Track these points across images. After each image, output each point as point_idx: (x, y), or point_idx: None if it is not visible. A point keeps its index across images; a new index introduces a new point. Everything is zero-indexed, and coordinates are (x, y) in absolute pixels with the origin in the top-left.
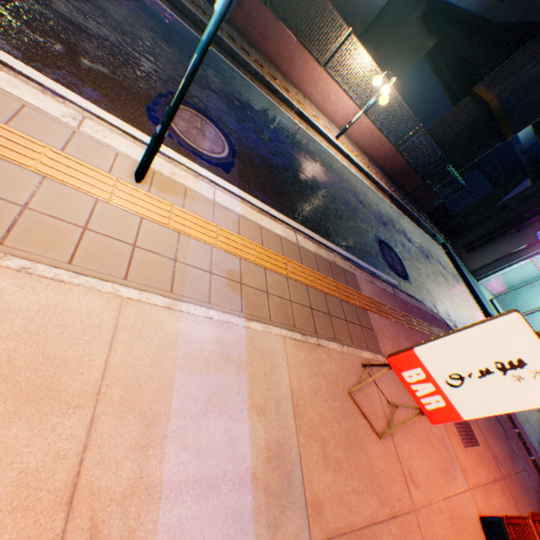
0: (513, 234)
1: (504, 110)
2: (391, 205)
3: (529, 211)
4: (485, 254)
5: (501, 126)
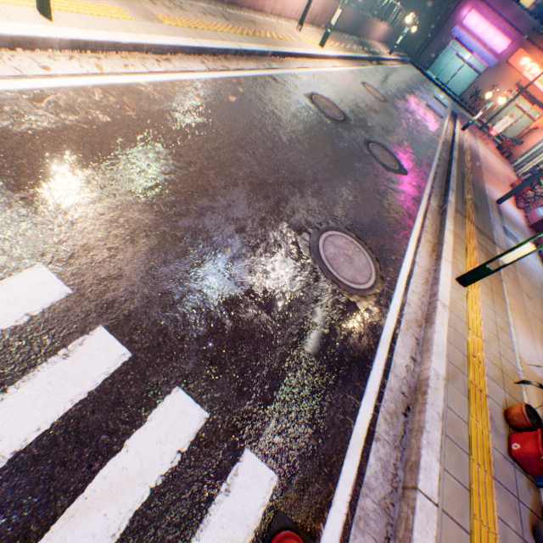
0: (438, 35)
1: None
2: (404, 67)
3: (444, 18)
4: (427, 54)
5: None
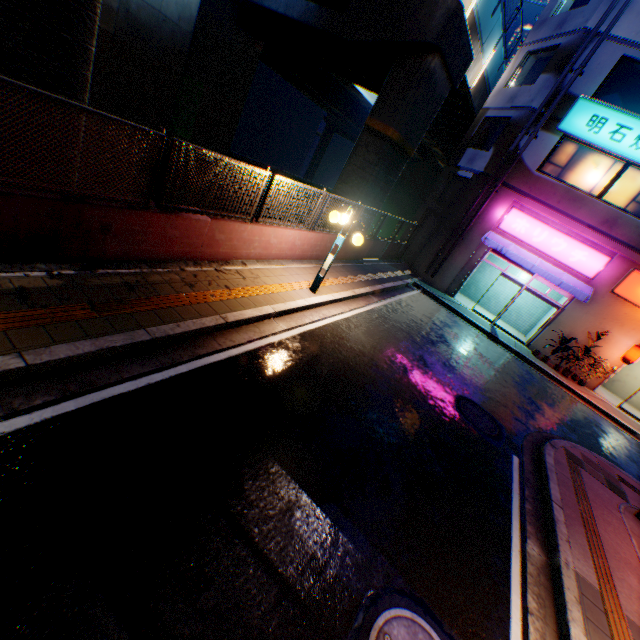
0: (460, 243)
1: (405, 137)
2: (382, 304)
3: (463, 219)
4: (448, 271)
5: (406, 150)
